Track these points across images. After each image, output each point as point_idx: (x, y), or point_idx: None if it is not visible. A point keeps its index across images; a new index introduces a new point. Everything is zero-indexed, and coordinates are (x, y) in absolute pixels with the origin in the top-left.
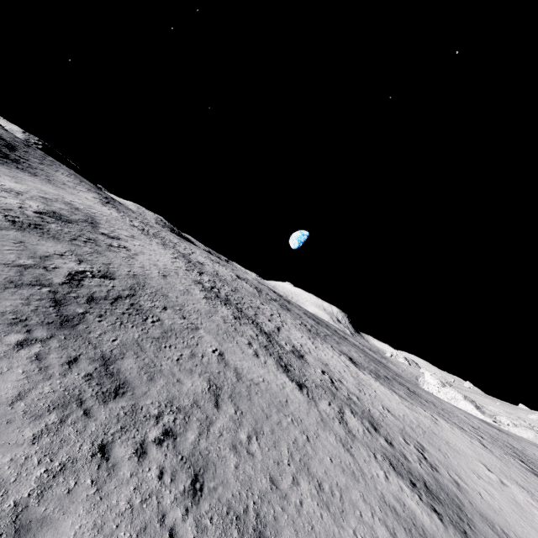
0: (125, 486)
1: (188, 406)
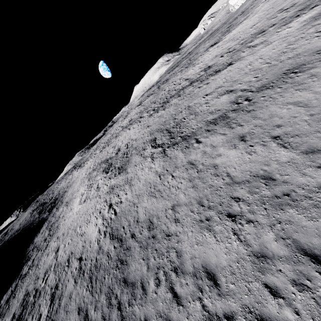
0: (264, 103)
1: (235, 97)
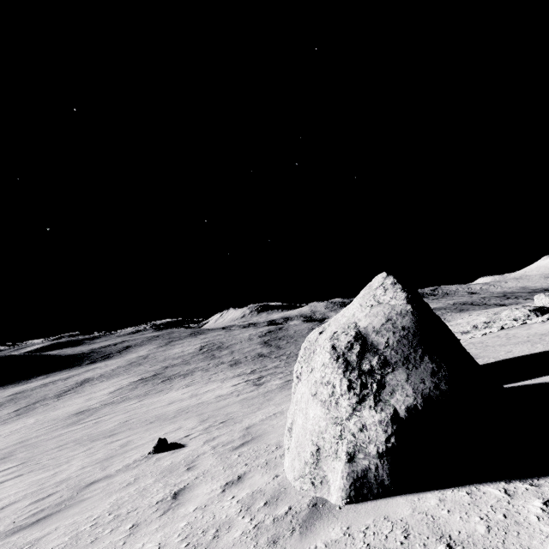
0: None
1: None
